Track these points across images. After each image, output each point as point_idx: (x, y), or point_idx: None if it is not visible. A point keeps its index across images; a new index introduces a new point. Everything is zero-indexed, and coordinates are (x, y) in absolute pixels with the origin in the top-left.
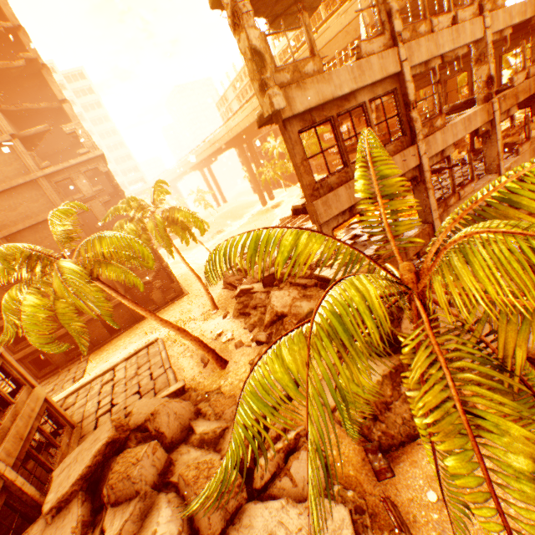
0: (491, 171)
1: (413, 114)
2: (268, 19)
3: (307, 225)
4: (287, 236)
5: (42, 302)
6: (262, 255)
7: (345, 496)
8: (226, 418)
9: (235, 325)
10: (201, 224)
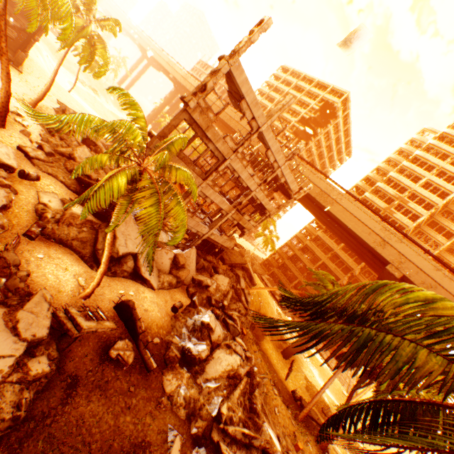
0: (210, 228)
1: (214, 174)
2: (229, 89)
3: None
4: (141, 114)
5: None
6: (131, 107)
7: (3, 219)
8: None
9: (36, 126)
10: (104, 73)
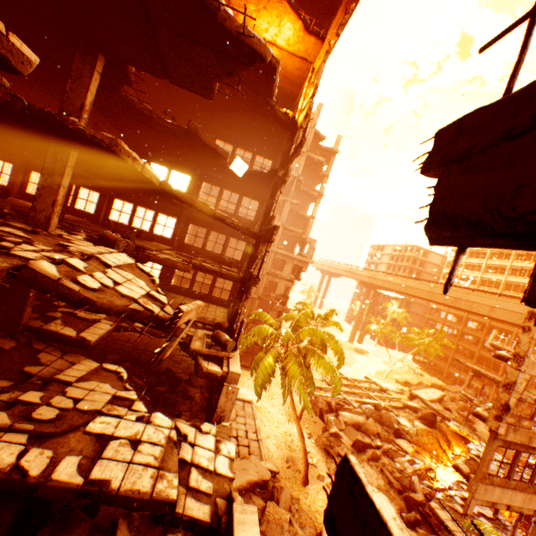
0: None
1: None
2: None
3: (399, 418)
4: None
5: (273, 364)
6: None
7: None
8: (306, 532)
9: (318, 454)
10: (342, 362)
